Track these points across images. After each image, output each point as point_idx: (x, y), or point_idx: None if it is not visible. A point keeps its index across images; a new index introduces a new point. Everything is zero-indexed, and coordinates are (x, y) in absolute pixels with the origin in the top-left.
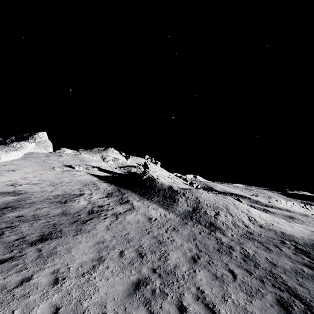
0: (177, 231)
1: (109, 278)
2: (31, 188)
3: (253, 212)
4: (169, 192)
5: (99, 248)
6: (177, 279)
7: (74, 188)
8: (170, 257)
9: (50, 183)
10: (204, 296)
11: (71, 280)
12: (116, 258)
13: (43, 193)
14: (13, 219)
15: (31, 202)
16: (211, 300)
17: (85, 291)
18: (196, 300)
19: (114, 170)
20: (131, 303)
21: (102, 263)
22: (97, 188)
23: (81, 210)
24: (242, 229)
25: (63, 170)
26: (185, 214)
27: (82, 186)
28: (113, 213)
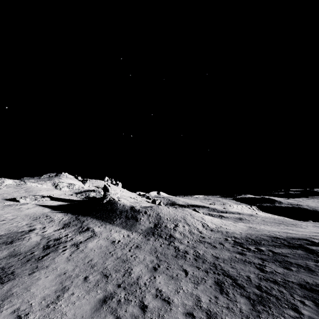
0: (140, 248)
1: (75, 302)
2: None
3: (207, 219)
4: (131, 212)
5: (61, 279)
6: (140, 287)
7: (22, 224)
8: (133, 271)
9: None
10: (162, 293)
11: (36, 313)
12: (81, 284)
13: None
14: None
15: None
16: (167, 294)
17: (52, 318)
18: (156, 297)
19: (69, 197)
20: (99, 316)
21: (66, 291)
22: (51, 220)
23: (33, 247)
24: (196, 235)
25: (3, 205)
26: (148, 231)
27: (31, 221)
28: (73, 244)
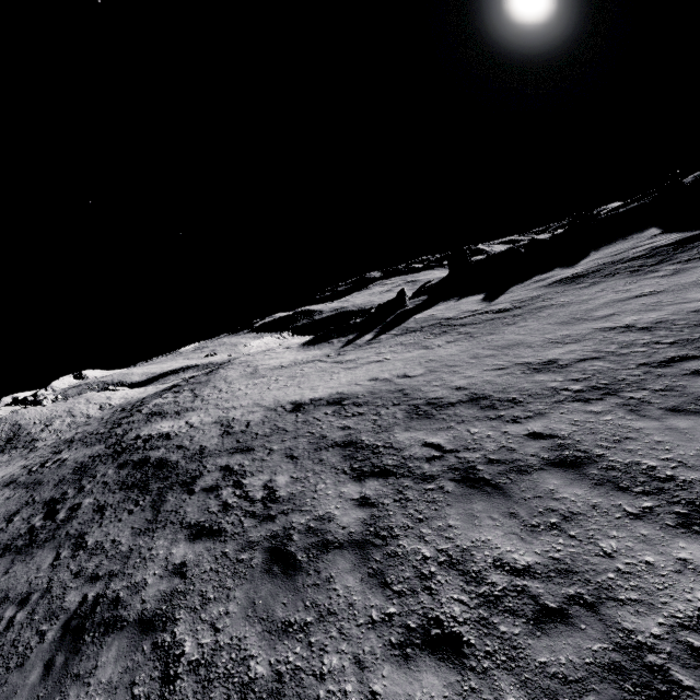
0: None
1: None
2: None
3: (118, 395)
4: None
5: None
6: None
7: None
8: None
9: None
10: None
11: None
12: None
13: None
14: None
15: None
16: None
17: None
18: None
19: None
20: None
21: None
22: None
23: None
24: (79, 423)
25: None
26: None
27: None
28: None
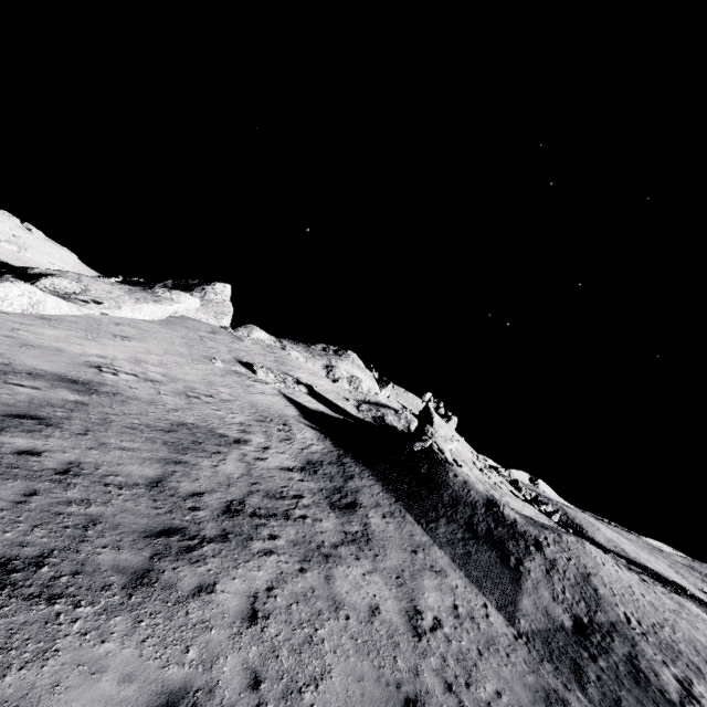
0: None
1: None
2: (133, 387)
3: None
4: (486, 519)
5: None
6: None
7: (232, 419)
8: None
9: (183, 389)
10: None
11: None
12: None
13: (153, 407)
14: (4, 455)
15: (101, 423)
16: None
17: None
18: None
19: (343, 404)
20: None
21: None
22: (287, 437)
23: (211, 490)
24: None
25: (229, 369)
26: (549, 636)
27: (252, 420)
28: (299, 538)
